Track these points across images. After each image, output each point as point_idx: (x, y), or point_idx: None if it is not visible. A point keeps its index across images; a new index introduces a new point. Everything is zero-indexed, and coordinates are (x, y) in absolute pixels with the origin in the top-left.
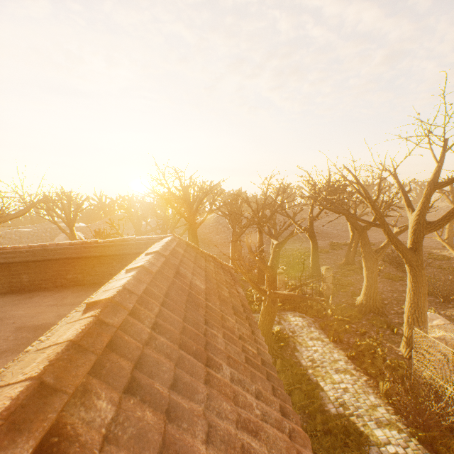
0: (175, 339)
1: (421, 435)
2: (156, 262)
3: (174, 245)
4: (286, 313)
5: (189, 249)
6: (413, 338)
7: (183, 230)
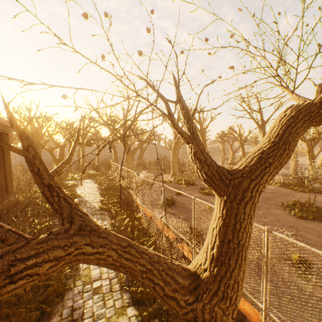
0: None
1: (102, 193)
2: None
3: None
4: (85, 179)
5: None
6: (112, 166)
7: None
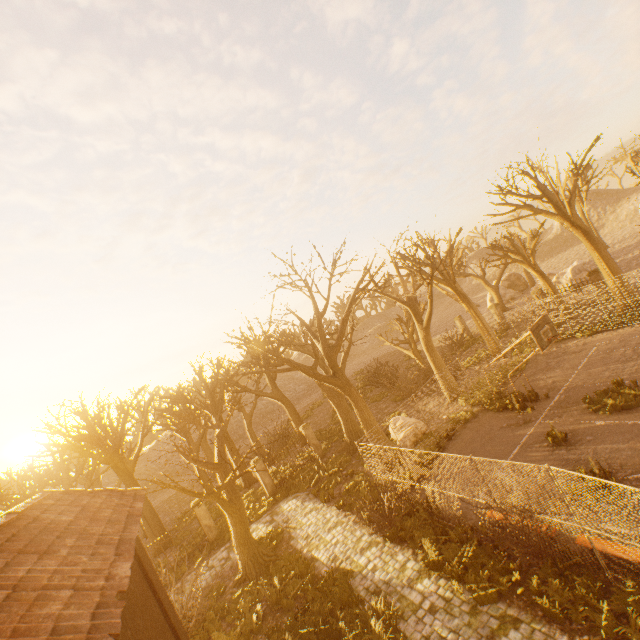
0: (15, 551)
1: (389, 535)
2: (4, 519)
3: (39, 499)
4: (280, 504)
5: (67, 496)
6: (360, 452)
7: (118, 480)
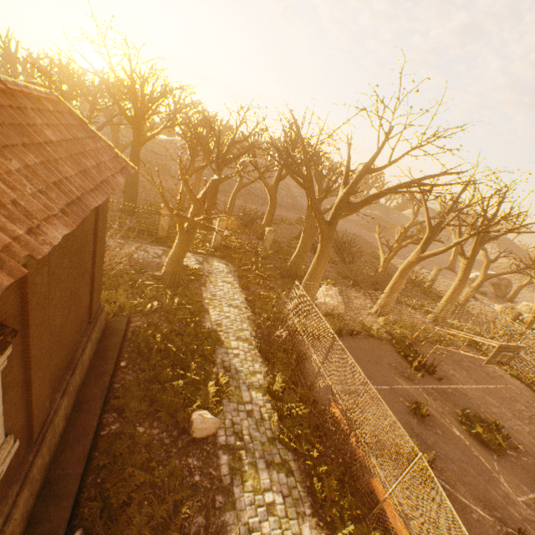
0: None
1: (262, 348)
2: None
3: (40, 95)
4: (214, 259)
5: (69, 116)
6: (293, 288)
7: (130, 141)
